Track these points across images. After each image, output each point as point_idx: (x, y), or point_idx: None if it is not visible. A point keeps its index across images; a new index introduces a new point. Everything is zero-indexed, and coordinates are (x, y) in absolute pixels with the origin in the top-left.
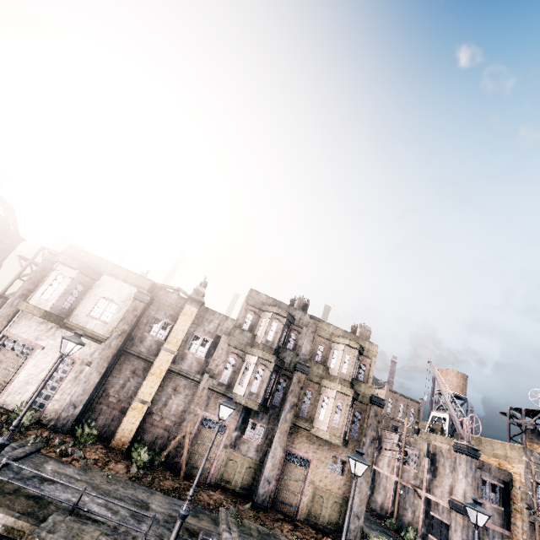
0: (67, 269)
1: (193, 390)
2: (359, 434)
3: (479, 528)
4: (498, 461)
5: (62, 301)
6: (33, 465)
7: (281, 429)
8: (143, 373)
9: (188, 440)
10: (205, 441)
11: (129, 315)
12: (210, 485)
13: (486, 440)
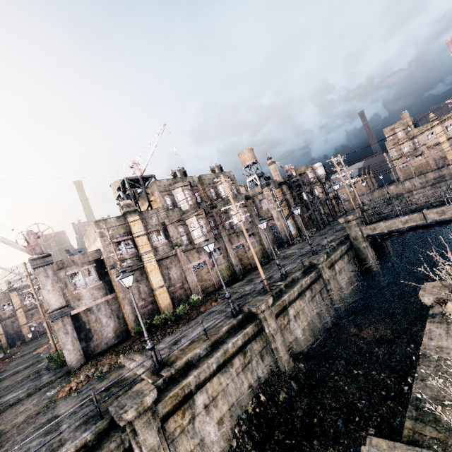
0: None
1: None
2: None
3: (81, 315)
4: (96, 245)
5: None
6: None
7: None
8: None
9: None
10: None
11: None
12: None
13: (88, 233)
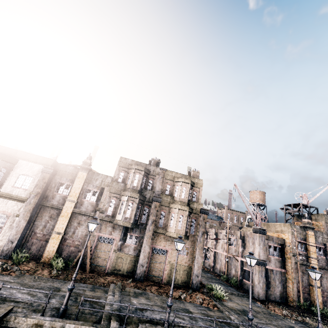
0: None
1: None
2: (195, 231)
3: (268, 271)
4: (278, 234)
5: None
6: None
7: (147, 236)
8: (56, 216)
9: (89, 251)
10: (102, 250)
11: (40, 182)
12: (107, 274)
13: (271, 224)
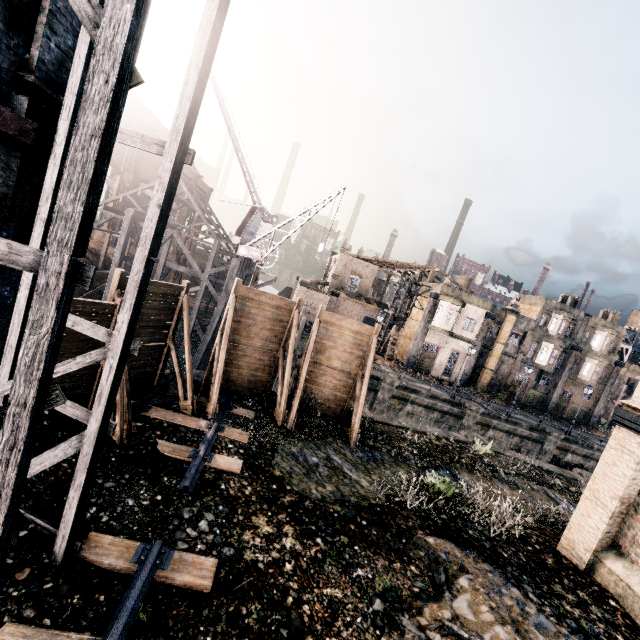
0: (454, 306)
1: (512, 362)
2: (603, 381)
3: None
4: None
5: (453, 324)
6: (489, 404)
7: (562, 381)
8: (485, 355)
9: (518, 387)
10: (518, 386)
11: (485, 327)
12: (523, 404)
13: None
